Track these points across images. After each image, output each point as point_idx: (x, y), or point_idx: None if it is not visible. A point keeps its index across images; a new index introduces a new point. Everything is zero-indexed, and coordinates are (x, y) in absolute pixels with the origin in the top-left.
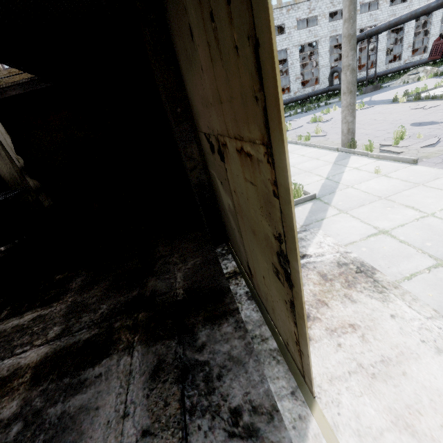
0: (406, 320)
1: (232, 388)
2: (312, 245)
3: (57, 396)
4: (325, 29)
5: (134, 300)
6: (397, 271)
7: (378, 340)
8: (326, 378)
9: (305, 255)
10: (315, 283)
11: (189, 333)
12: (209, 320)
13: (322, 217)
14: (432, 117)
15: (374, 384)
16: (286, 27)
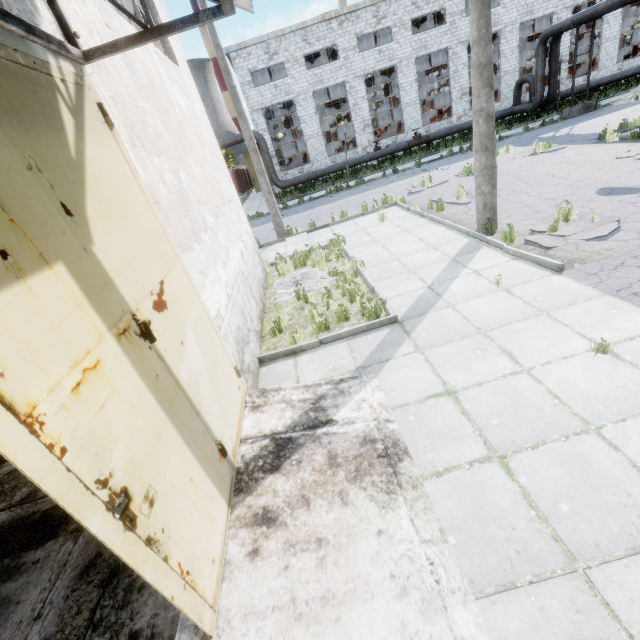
0: (393, 541)
1: (145, 605)
2: (349, 404)
3: None
4: (513, 11)
5: None
6: (432, 461)
7: (338, 566)
8: (243, 611)
9: (329, 421)
10: (314, 469)
11: None
12: None
13: (388, 356)
14: (637, 177)
15: (292, 628)
16: (447, 13)
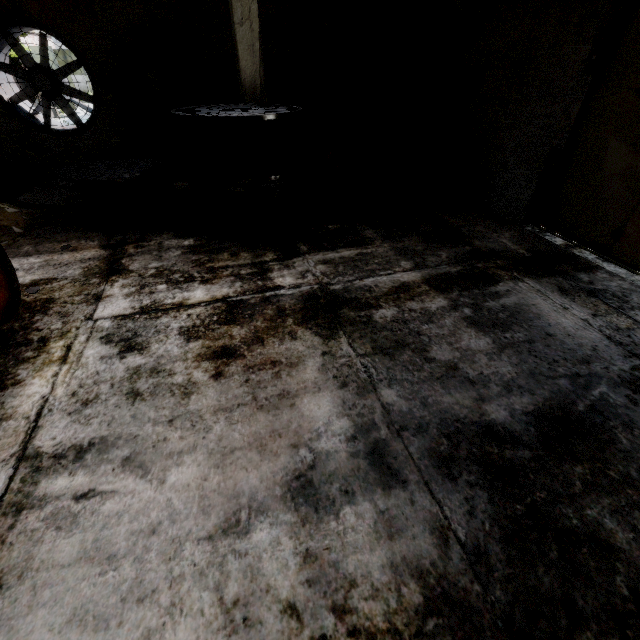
0: None
1: None
2: None
3: (481, 298)
4: None
5: (474, 252)
6: None
7: None
8: None
9: None
10: None
11: (568, 275)
12: (579, 270)
13: None
14: None
15: None
16: None
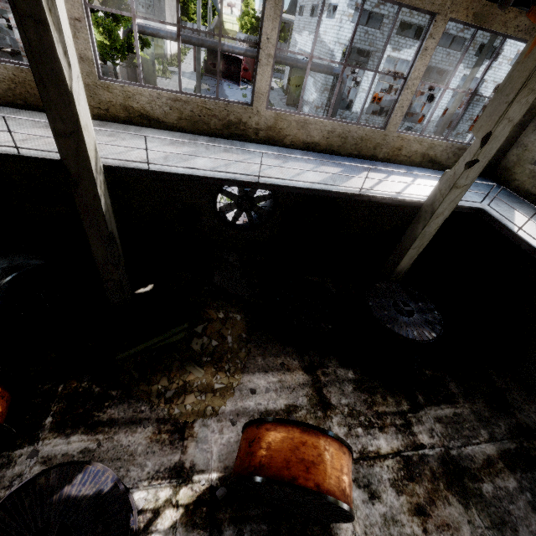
0: None
1: None
2: None
3: (533, 483)
4: None
5: (519, 427)
6: None
7: None
8: None
9: None
10: None
11: None
12: None
13: None
14: None
15: None
16: (502, 54)
